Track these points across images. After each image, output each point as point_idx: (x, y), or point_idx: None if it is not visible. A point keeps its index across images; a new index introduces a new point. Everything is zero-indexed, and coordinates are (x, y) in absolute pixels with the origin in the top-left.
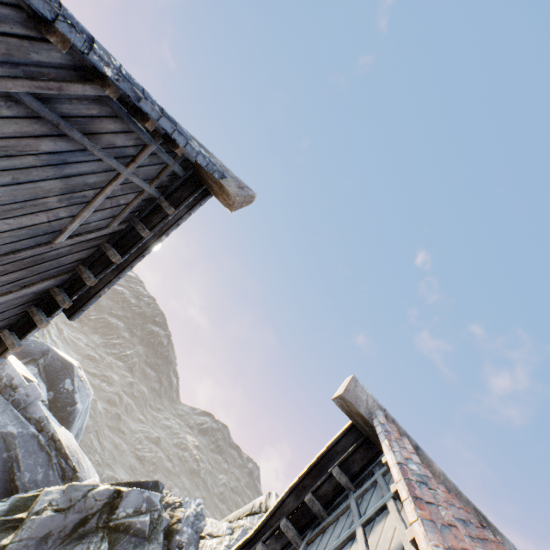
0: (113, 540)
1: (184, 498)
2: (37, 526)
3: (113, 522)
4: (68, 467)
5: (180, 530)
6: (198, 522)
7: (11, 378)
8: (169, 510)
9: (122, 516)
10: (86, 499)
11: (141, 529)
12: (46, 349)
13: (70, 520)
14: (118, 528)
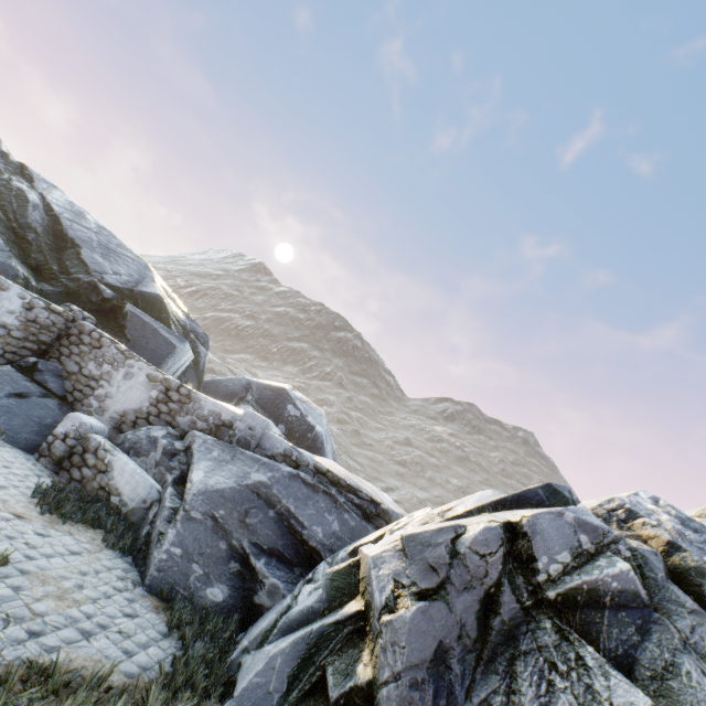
0: (581, 628)
1: (619, 498)
2: (407, 639)
3: (551, 590)
4: (363, 502)
5: (703, 569)
6: (702, 536)
7: (217, 415)
8: (617, 530)
9: (557, 574)
10: (462, 561)
11: (624, 592)
12: (246, 383)
13: (460, 610)
14: (571, 602)
